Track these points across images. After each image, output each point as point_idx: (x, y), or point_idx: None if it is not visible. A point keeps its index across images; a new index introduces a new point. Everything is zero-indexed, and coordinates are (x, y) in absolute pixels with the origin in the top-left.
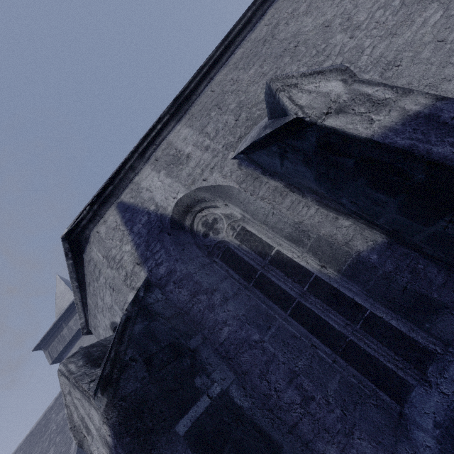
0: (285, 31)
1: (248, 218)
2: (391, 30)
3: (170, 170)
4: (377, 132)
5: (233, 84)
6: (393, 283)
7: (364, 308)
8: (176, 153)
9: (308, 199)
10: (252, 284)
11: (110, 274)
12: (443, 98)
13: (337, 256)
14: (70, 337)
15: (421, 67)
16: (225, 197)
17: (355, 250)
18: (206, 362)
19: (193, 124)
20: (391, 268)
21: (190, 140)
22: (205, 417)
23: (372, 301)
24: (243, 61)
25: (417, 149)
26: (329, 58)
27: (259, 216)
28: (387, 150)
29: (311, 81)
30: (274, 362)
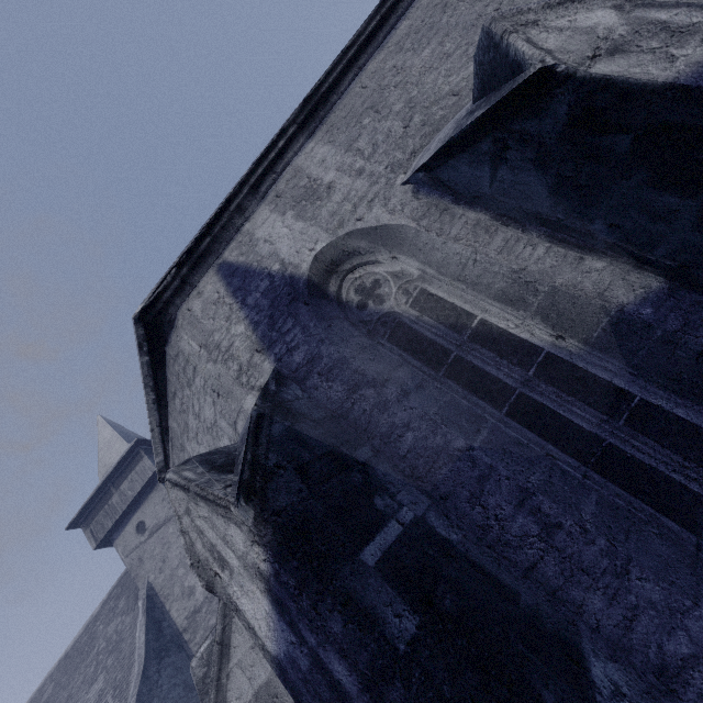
0: None
1: (432, 275)
2: None
3: (302, 210)
4: (683, 72)
5: (397, 73)
6: (680, 349)
7: (631, 394)
8: (309, 184)
9: (532, 235)
10: (443, 374)
11: (212, 371)
12: None
13: (584, 317)
14: (124, 507)
15: None
16: (393, 245)
17: (614, 303)
18: (385, 481)
19: (334, 139)
20: (677, 325)
21: (331, 163)
22: (399, 547)
23: (643, 383)
24: (411, 38)
25: None
26: None
27: (450, 268)
28: (701, 100)
29: (560, 15)
30: (491, 478)
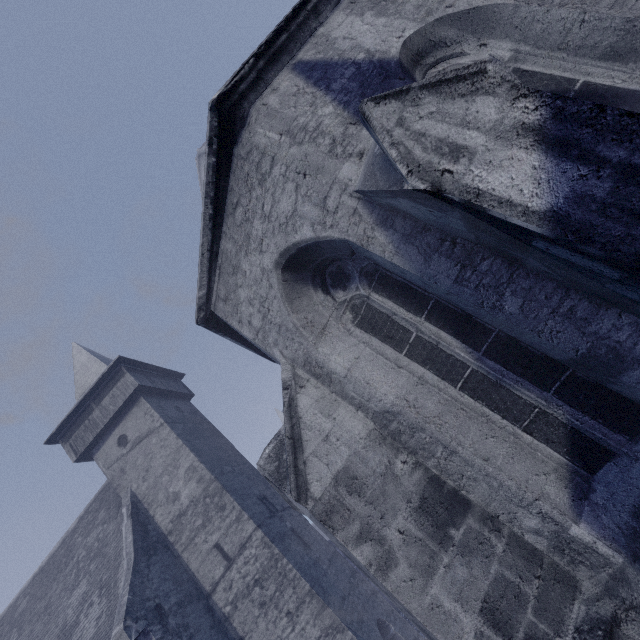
0: None
1: (526, 52)
2: None
3: (382, 8)
4: None
5: None
6: None
7: None
8: None
9: None
10: None
11: (296, 154)
12: None
13: None
14: (105, 421)
15: None
16: (484, 30)
17: None
18: None
19: None
20: None
21: None
22: None
23: None
24: None
25: None
26: None
27: (550, 38)
28: None
29: None
30: None
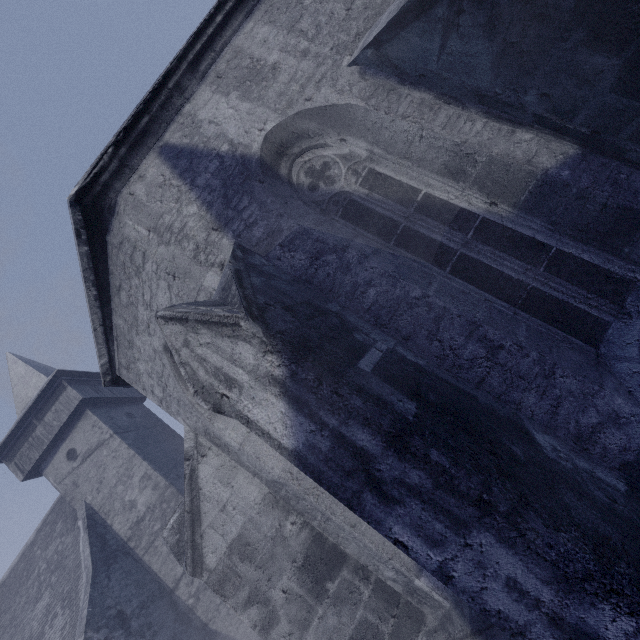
0: None
1: (379, 155)
2: None
3: (247, 90)
4: None
5: None
6: (589, 203)
7: (549, 246)
8: (252, 64)
9: (471, 112)
10: (393, 243)
11: (165, 254)
12: None
13: (514, 182)
14: (50, 437)
15: None
16: (342, 126)
17: (540, 168)
18: (357, 325)
19: (275, 19)
20: (588, 183)
21: (274, 44)
22: (385, 364)
23: (558, 237)
24: None
25: None
26: None
27: (397, 146)
28: None
29: None
30: (445, 318)
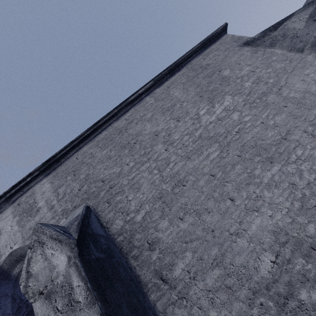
0: (133, 128)
1: None
2: (189, 154)
3: (22, 218)
4: None
5: (90, 157)
6: None
7: None
8: (32, 203)
9: None
10: None
11: None
12: None
13: None
14: None
15: (196, 193)
16: None
17: None
18: None
19: (54, 181)
20: None
21: (46, 195)
22: None
23: None
24: (103, 141)
25: None
26: (149, 161)
27: None
28: None
29: (52, 246)
30: None
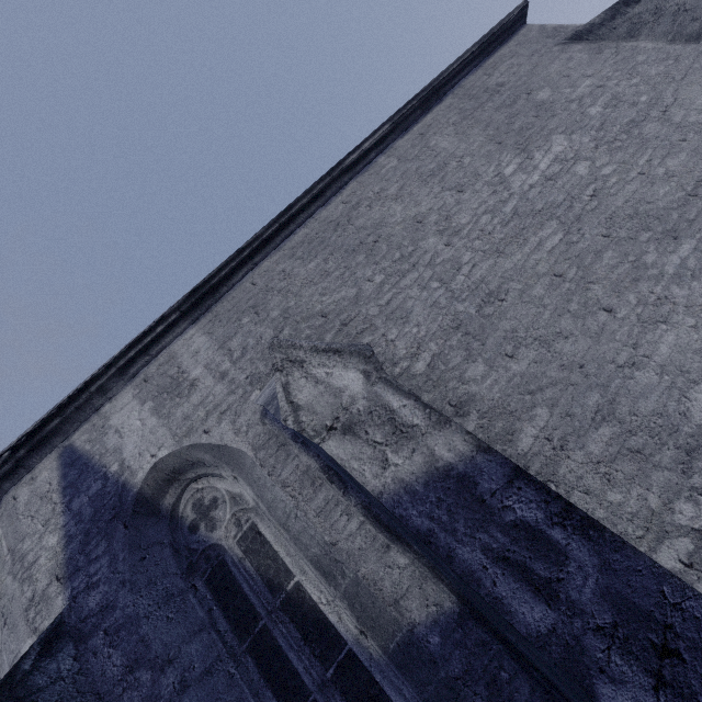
0: (366, 216)
1: (263, 511)
2: (499, 245)
3: (161, 403)
4: (388, 487)
5: (284, 278)
6: (461, 701)
7: None
8: (177, 374)
9: (351, 501)
10: (247, 646)
11: (9, 587)
12: (487, 450)
13: (382, 621)
14: None
15: (530, 309)
16: (235, 465)
17: (407, 618)
18: None
19: (214, 330)
20: (460, 670)
21: (203, 357)
22: None
23: None
24: (304, 247)
25: (436, 542)
26: (415, 268)
27: (277, 512)
28: (402, 523)
29: (323, 362)
30: None
